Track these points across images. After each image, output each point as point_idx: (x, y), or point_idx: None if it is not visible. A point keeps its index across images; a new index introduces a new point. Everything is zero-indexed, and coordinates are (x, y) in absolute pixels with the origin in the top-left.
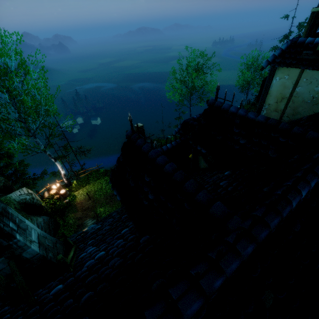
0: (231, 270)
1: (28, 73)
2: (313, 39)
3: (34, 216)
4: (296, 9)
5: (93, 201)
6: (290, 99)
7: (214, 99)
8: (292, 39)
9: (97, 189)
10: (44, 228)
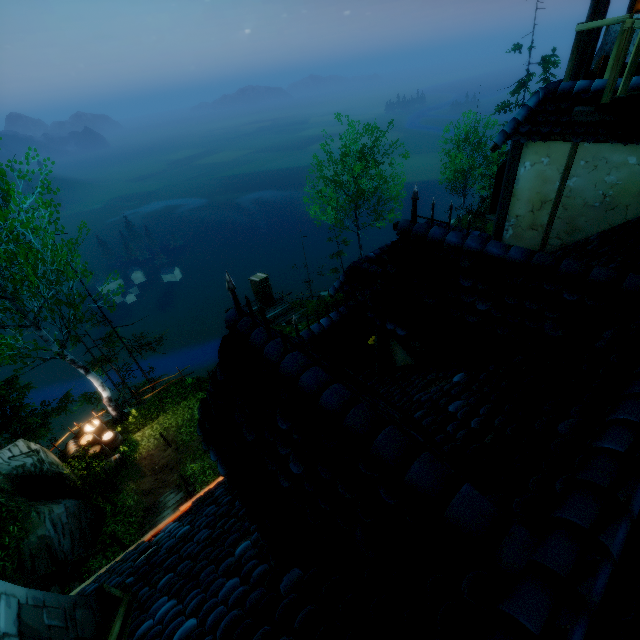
0: None
1: (12, 195)
2: (589, 83)
3: (44, 504)
4: (533, 32)
5: (177, 449)
6: (558, 203)
7: (409, 221)
8: (546, 86)
9: (183, 421)
10: (69, 528)
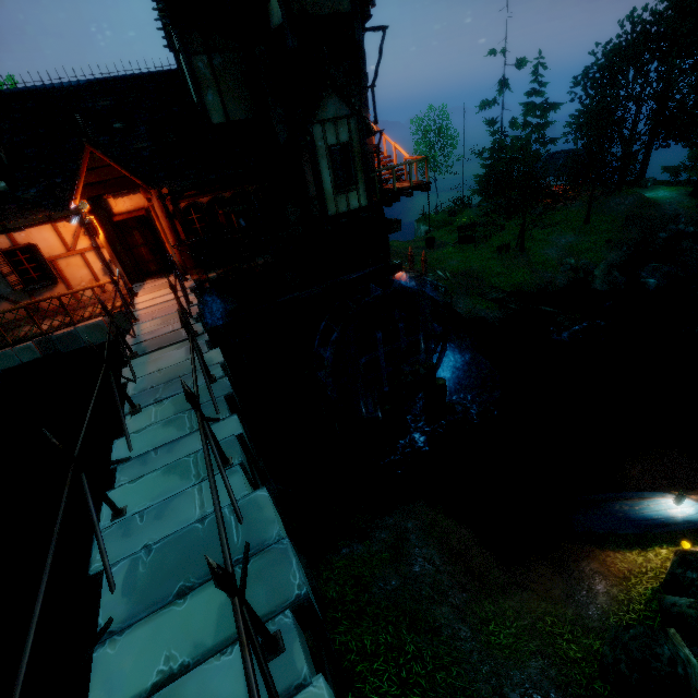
0: (13, 90)
1: None
2: None
3: None
4: (506, 38)
5: None
6: None
7: None
8: None
9: None
10: None
